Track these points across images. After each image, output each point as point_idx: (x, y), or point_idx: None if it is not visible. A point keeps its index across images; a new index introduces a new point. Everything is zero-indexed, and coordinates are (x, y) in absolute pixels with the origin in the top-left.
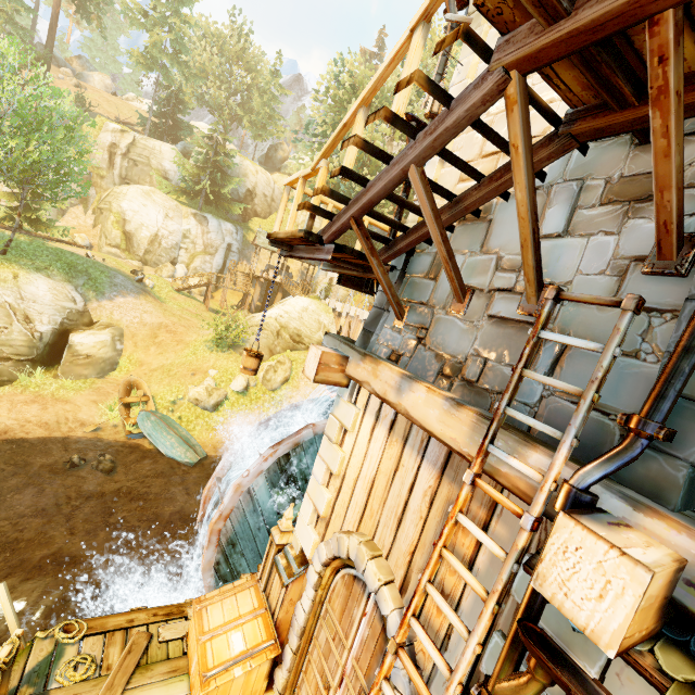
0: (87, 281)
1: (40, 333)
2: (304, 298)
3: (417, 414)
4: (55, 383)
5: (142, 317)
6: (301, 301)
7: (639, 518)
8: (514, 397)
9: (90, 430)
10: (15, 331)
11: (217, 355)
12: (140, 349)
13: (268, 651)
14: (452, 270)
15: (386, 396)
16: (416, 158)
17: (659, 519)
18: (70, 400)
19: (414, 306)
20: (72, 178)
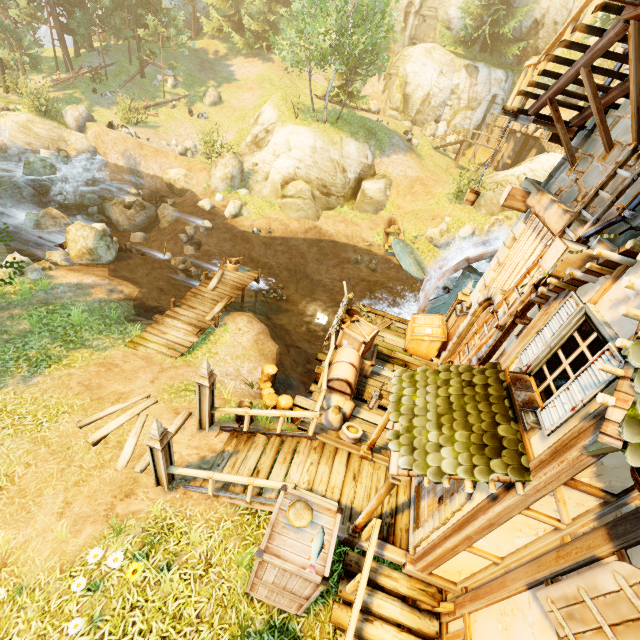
0: (376, 142)
1: (349, 180)
2: (558, 154)
3: (547, 220)
4: (353, 213)
5: (406, 171)
6: (553, 158)
7: (596, 246)
8: (589, 205)
9: (366, 245)
10: (338, 178)
11: (454, 206)
12: (400, 196)
13: (441, 338)
14: (602, 132)
15: (538, 214)
16: (583, 64)
17: (601, 245)
18: (358, 224)
19: (585, 157)
20: (379, 56)
